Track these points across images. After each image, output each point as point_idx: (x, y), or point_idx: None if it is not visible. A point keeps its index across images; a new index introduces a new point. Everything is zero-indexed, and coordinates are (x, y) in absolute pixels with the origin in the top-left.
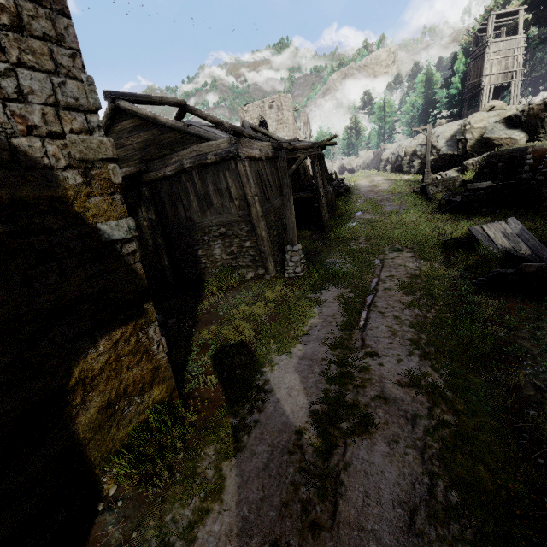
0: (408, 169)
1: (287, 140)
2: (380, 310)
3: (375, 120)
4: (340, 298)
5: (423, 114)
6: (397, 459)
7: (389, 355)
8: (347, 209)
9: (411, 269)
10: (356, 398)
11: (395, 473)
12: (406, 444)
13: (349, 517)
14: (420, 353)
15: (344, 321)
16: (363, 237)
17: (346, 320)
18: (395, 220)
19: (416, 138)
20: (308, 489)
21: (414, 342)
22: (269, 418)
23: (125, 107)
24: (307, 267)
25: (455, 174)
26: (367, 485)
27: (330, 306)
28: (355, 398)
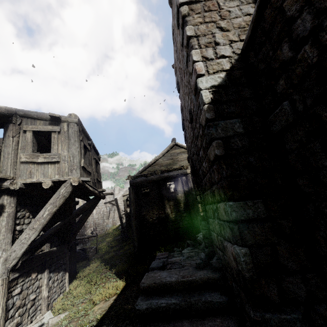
0: None
1: None
2: None
3: None
4: None
5: None
6: None
7: None
8: None
9: None
10: None
11: None
12: None
13: None
14: None
15: None
16: None
17: None
18: None
19: None
20: None
21: None
22: None
23: (180, 144)
24: None
25: None
26: None
27: None
28: None
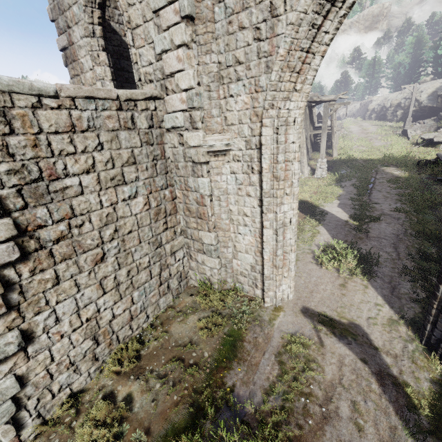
0: (392, 118)
1: (310, 94)
2: (378, 190)
3: (365, 75)
4: (353, 185)
5: (410, 71)
6: (391, 226)
7: (385, 203)
8: (345, 144)
9: (395, 174)
10: (370, 214)
11: (390, 229)
12: (395, 223)
13: (373, 236)
14: (401, 203)
15: (358, 193)
16: (361, 159)
17: (359, 193)
18: (383, 150)
19: (402, 93)
20: (355, 232)
21: (398, 199)
22: (331, 218)
23: None
24: (327, 173)
25: (431, 122)
26: (379, 231)
27: (348, 188)
28: (369, 214)
